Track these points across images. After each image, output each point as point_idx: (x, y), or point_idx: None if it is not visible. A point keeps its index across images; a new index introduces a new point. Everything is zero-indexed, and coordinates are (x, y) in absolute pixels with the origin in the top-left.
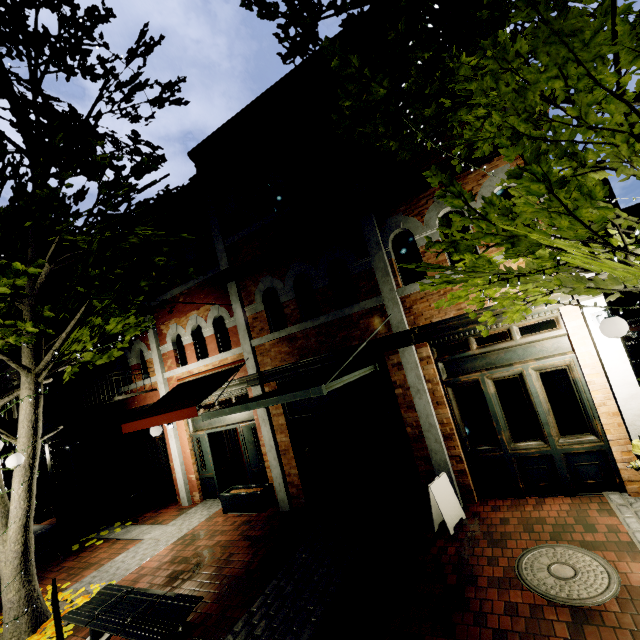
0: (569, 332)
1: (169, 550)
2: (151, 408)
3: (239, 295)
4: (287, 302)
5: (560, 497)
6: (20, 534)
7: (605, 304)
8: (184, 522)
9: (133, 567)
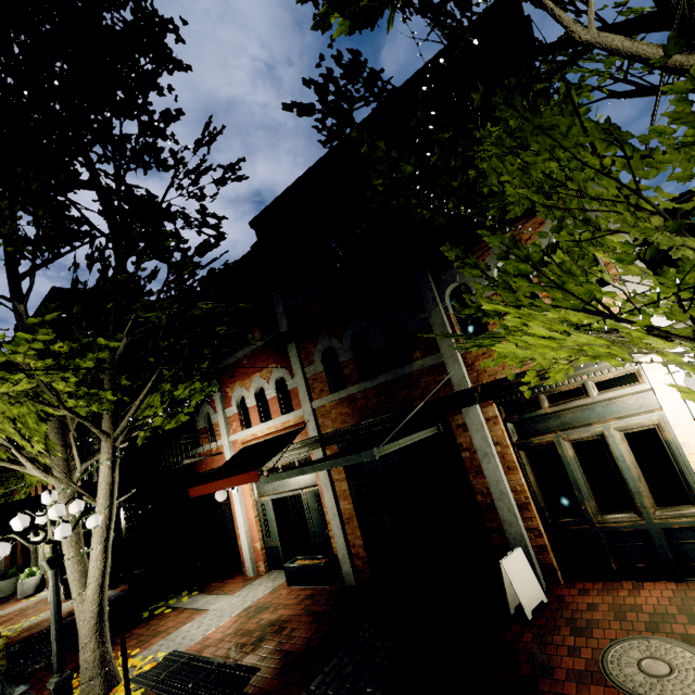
0: (653, 387)
1: (233, 622)
2: (216, 472)
3: (299, 356)
4: (346, 362)
5: (663, 581)
6: (97, 594)
7: (691, 354)
8: (248, 593)
9: (198, 637)
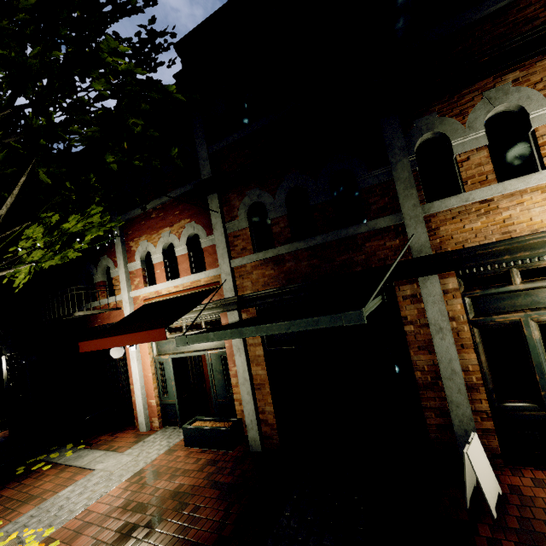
0: None
1: (122, 489)
2: (113, 327)
3: (220, 209)
4: (276, 219)
5: None
6: None
7: None
8: (141, 452)
9: (78, 509)
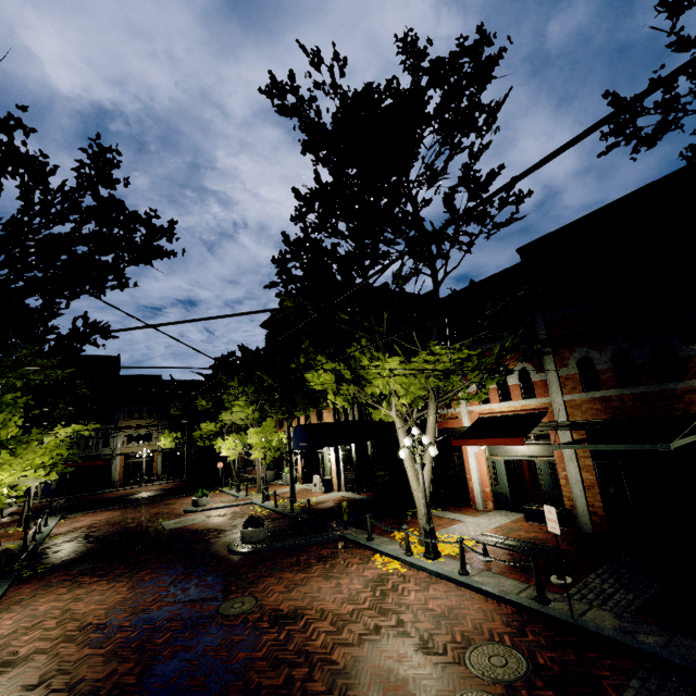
0: None
1: (494, 531)
2: (469, 432)
3: (553, 359)
4: (603, 370)
5: None
6: (428, 490)
7: None
8: (491, 519)
9: (473, 533)
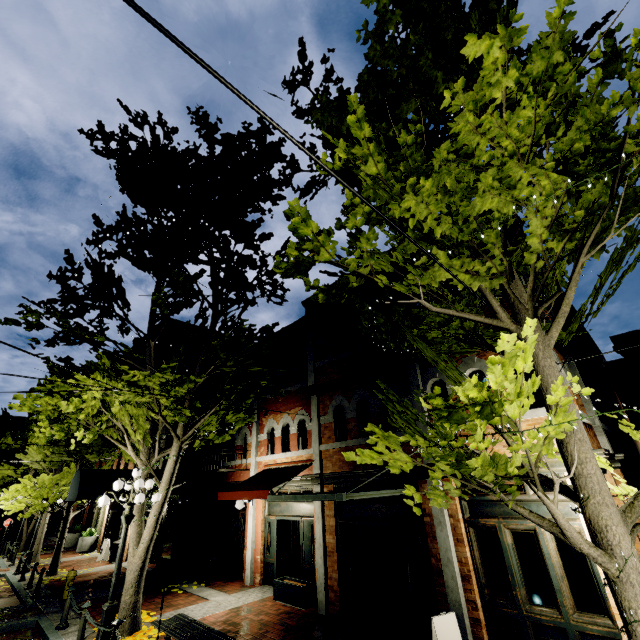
0: None
1: (225, 613)
2: (241, 484)
3: (318, 406)
4: (350, 419)
5: None
6: (144, 553)
7: None
8: (242, 597)
9: (198, 616)
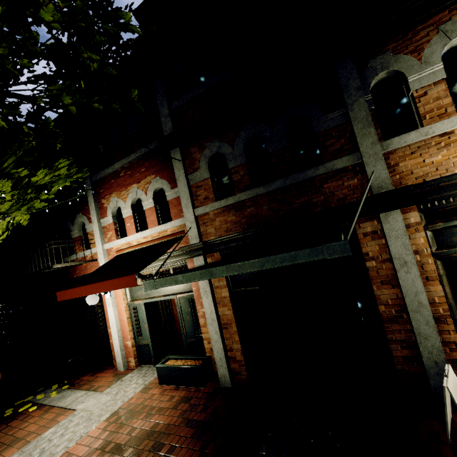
0: None
1: (101, 429)
2: (88, 276)
3: (183, 162)
4: (236, 168)
5: None
6: None
7: None
8: (119, 391)
9: (59, 452)
